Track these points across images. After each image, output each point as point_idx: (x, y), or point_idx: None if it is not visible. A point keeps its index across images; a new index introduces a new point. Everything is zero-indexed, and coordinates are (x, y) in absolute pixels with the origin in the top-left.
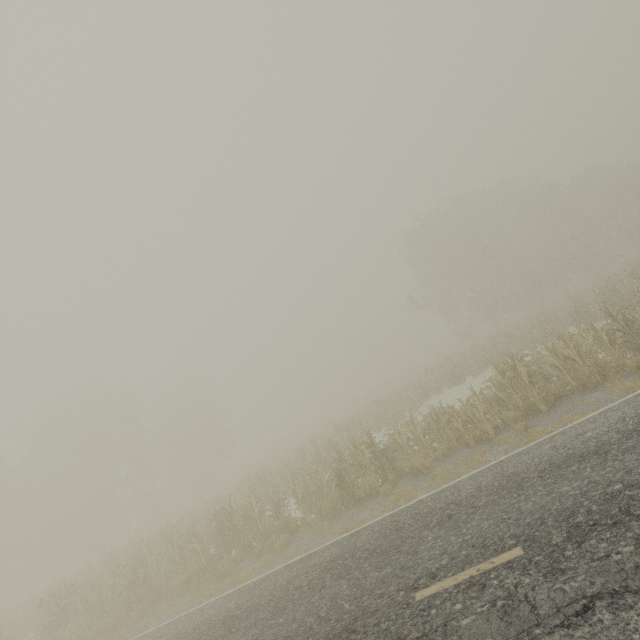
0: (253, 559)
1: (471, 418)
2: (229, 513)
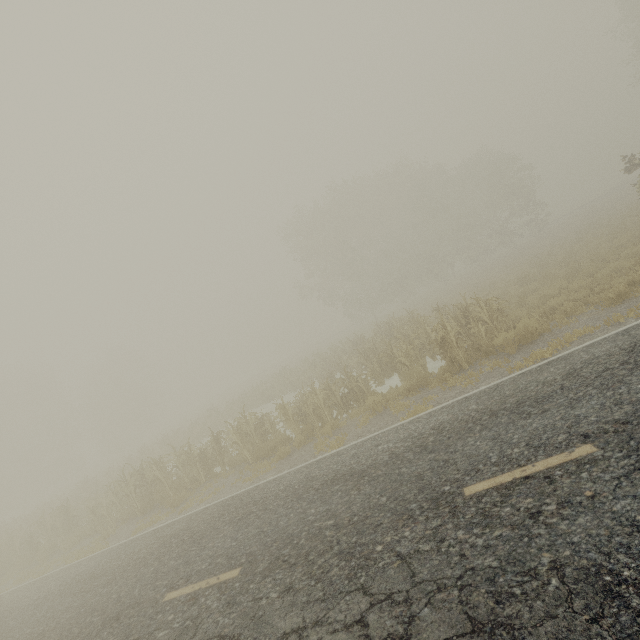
0: None
1: None
2: None
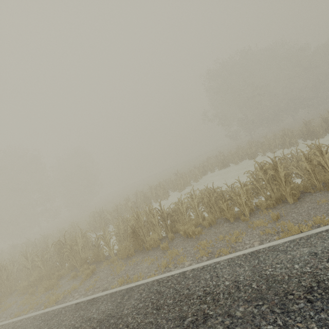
0: (71, 279)
1: (232, 198)
2: (63, 243)
